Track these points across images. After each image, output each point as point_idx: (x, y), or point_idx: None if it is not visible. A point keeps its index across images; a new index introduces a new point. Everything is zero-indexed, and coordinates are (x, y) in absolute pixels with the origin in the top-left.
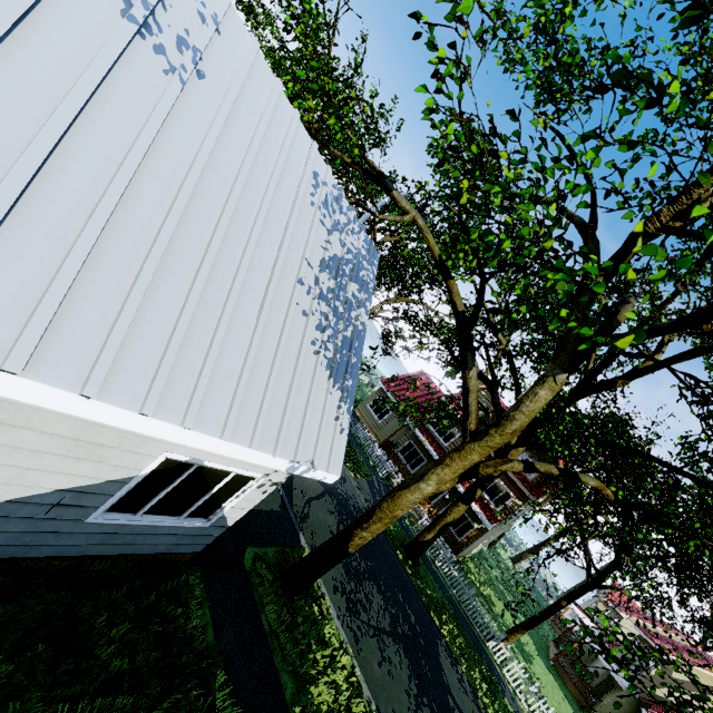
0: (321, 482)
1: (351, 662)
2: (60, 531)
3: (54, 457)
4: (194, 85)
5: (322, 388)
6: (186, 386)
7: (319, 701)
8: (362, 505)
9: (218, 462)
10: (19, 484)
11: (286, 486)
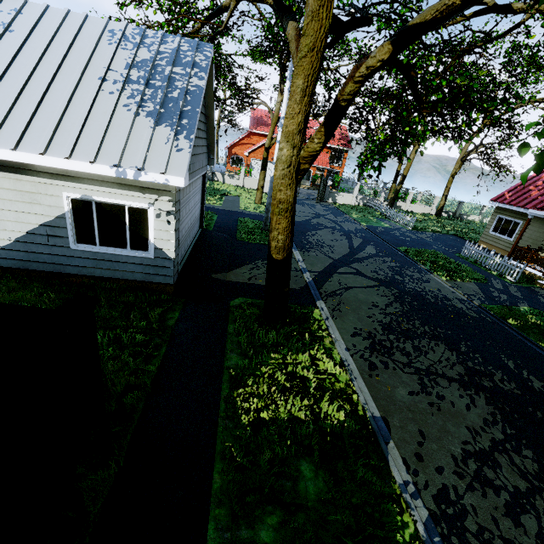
0: (376, 281)
1: (349, 377)
2: (66, 255)
3: (21, 204)
4: (8, 36)
5: (143, 127)
6: (13, 135)
7: (266, 376)
8: (454, 297)
9: (103, 197)
10: (22, 222)
11: (319, 280)
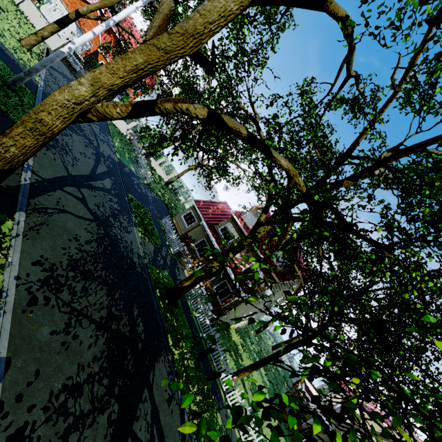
0: (94, 215)
1: None
2: None
3: None
4: None
5: None
6: None
7: None
8: (137, 252)
9: None
10: None
11: (38, 188)
